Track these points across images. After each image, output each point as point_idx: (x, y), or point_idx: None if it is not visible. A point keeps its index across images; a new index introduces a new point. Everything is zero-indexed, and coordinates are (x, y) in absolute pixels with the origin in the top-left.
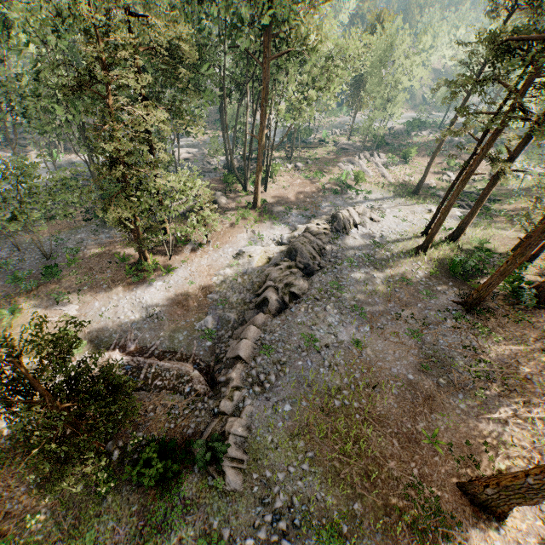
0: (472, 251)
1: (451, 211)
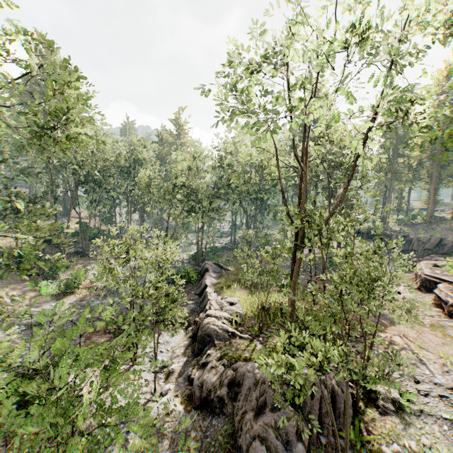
0: (392, 222)
1: None
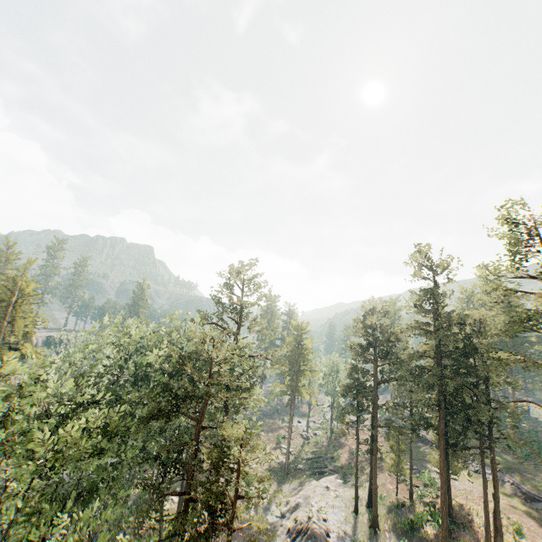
0: (389, 508)
1: (333, 480)
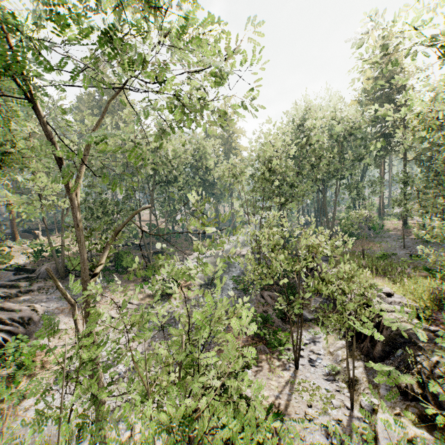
0: None
1: None
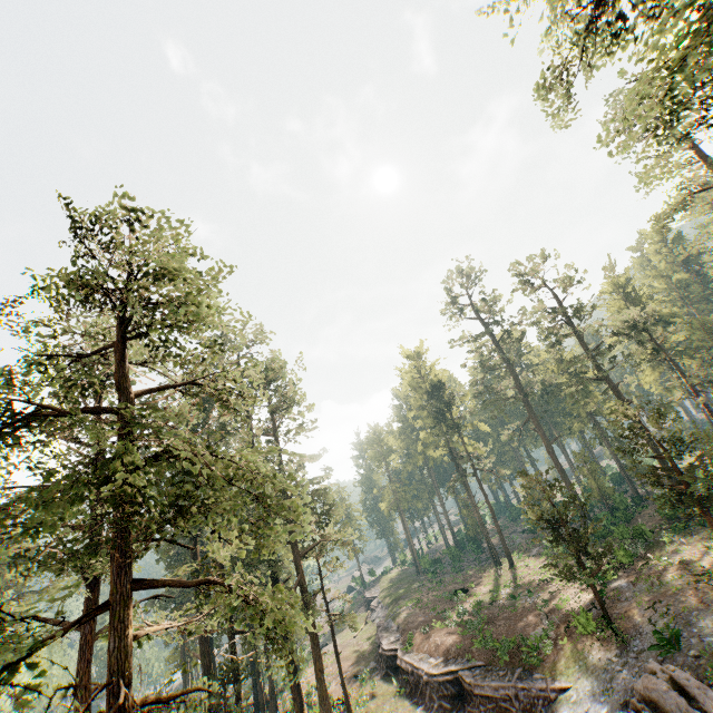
0: None
1: None
